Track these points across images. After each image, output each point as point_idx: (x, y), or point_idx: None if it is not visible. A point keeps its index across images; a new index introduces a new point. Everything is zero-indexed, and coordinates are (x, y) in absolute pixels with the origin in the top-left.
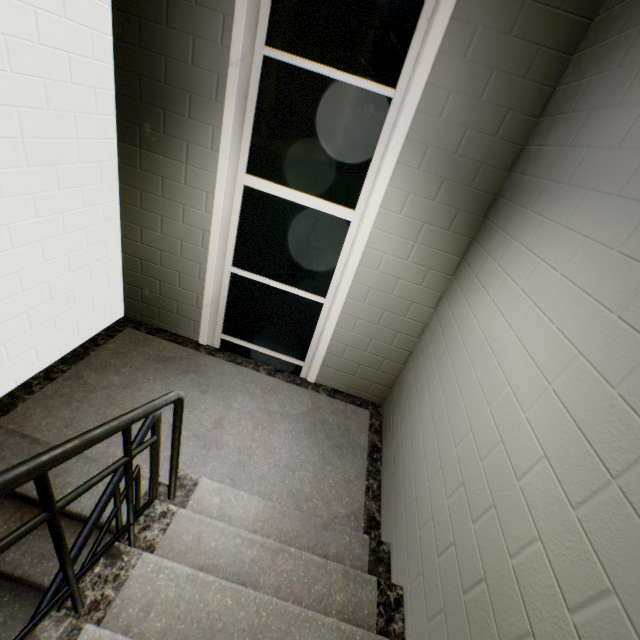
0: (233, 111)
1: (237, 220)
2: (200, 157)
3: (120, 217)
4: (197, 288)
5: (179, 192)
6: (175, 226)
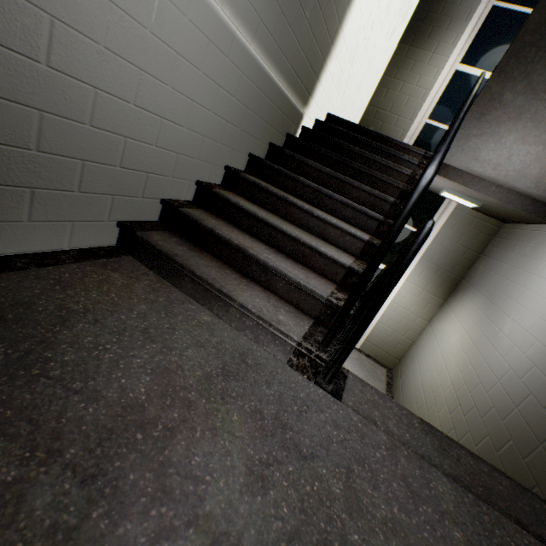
0: (473, 25)
1: (443, 90)
2: (442, 49)
3: (377, 84)
4: (405, 126)
5: (421, 69)
6: (409, 88)
